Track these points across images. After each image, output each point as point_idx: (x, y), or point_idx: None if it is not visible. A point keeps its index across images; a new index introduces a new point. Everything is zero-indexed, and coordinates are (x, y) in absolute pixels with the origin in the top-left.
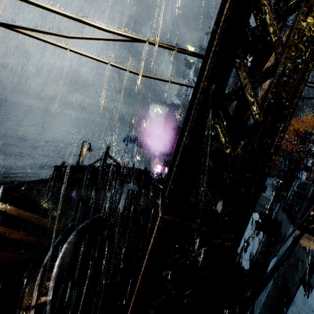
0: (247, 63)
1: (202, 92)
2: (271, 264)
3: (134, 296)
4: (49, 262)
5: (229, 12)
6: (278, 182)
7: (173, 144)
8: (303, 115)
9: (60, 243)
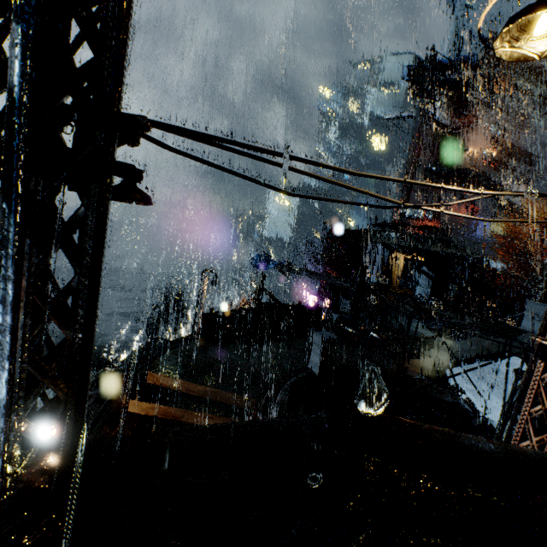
0: (434, 111)
1: None
2: None
3: None
4: None
5: None
6: None
7: (328, 258)
8: (542, 187)
9: None
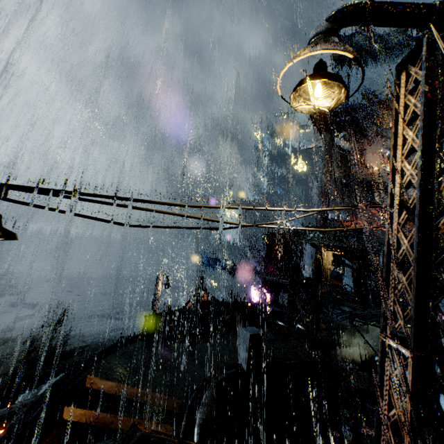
0: (336, 141)
1: (417, 257)
2: None
3: (405, 437)
4: None
5: (420, 207)
6: None
7: (268, 258)
8: None
9: (189, 426)
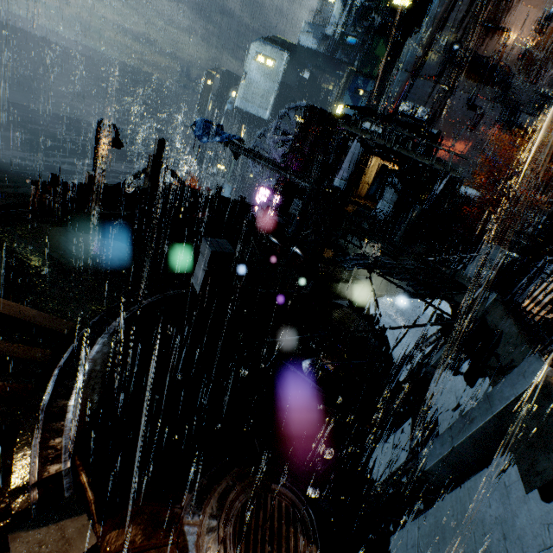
0: None
1: None
2: (448, 384)
3: None
4: (54, 401)
5: None
6: (510, 256)
7: (296, 146)
8: None
9: (73, 361)
